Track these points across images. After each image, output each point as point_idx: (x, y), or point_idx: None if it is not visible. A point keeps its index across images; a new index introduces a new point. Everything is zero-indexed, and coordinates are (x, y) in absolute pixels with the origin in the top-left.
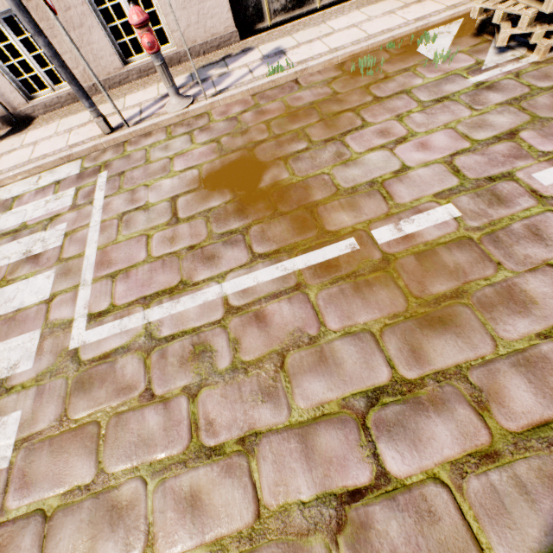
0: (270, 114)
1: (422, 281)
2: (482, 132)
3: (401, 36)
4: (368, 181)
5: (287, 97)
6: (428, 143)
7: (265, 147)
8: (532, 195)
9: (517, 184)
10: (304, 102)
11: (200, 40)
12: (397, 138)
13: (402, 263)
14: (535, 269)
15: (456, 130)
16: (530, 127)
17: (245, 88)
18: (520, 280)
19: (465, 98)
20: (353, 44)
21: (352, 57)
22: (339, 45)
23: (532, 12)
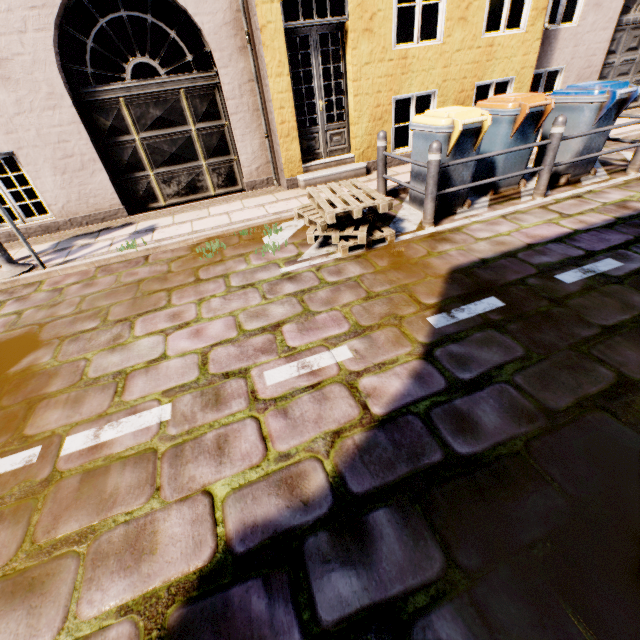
0: (96, 288)
1: (62, 514)
2: (255, 322)
3: (257, 226)
4: (118, 370)
5: (126, 271)
6: (204, 329)
7: (58, 323)
8: (249, 397)
9: (245, 382)
10: (136, 278)
11: (83, 213)
12: (182, 323)
13: (61, 486)
14: (188, 497)
15: (236, 318)
16: (296, 320)
17: (89, 260)
18: (163, 514)
19: (266, 286)
20: (213, 229)
21: (210, 239)
22: (201, 228)
23: (321, 221)
